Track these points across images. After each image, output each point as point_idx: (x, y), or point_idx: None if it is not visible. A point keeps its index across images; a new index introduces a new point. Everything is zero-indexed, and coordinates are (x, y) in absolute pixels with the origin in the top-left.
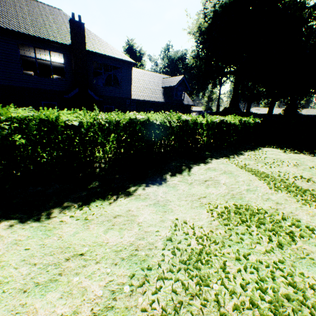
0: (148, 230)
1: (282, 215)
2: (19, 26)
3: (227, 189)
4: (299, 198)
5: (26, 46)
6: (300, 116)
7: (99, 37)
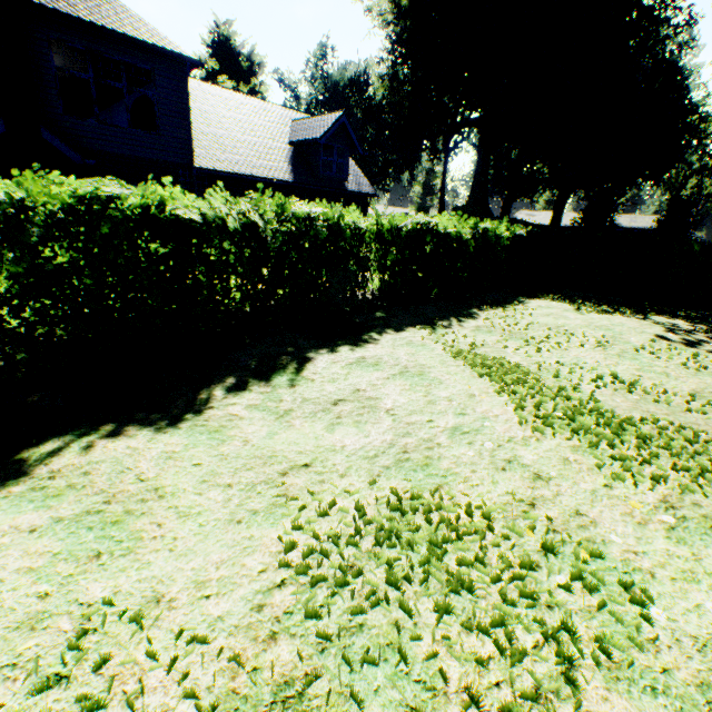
0: None
1: (545, 530)
2: None
3: (392, 431)
4: (605, 452)
5: None
6: (617, 230)
7: None
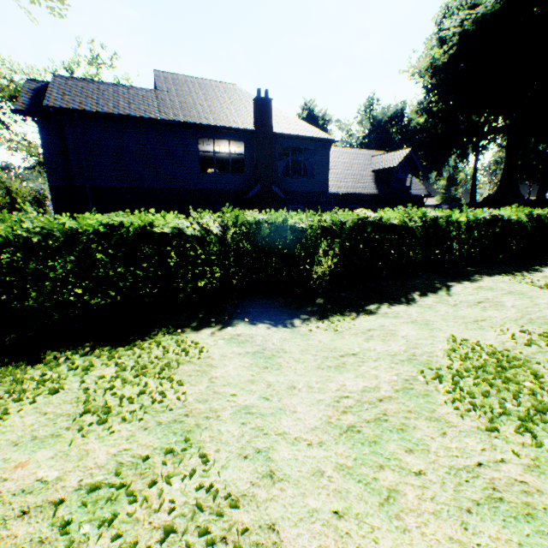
0: (419, 342)
1: None
2: (200, 117)
3: (519, 313)
4: None
5: (200, 139)
6: None
7: (284, 112)
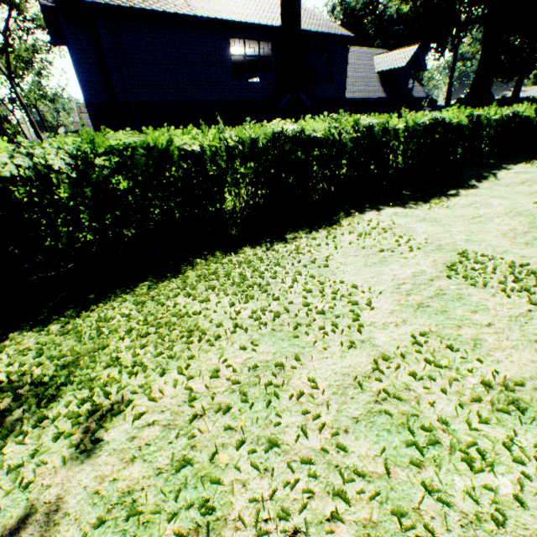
0: (514, 206)
1: None
2: (228, 12)
3: None
4: None
5: None
6: None
7: None
